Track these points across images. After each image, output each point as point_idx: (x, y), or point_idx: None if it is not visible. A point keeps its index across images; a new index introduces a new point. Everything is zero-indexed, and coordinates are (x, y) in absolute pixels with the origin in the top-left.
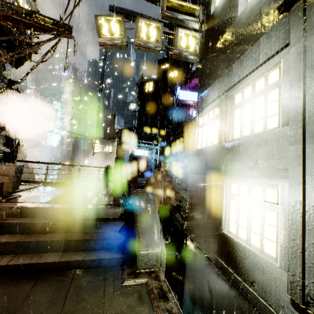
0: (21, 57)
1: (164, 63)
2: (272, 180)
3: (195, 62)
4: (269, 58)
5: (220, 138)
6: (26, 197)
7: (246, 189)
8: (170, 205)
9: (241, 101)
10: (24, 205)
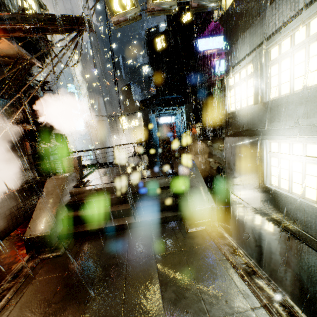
0: (42, 55)
1: None
2: (313, 137)
3: (217, 9)
4: (312, 1)
5: (256, 99)
6: (94, 181)
7: (287, 146)
8: (208, 167)
9: (278, 56)
10: (97, 187)
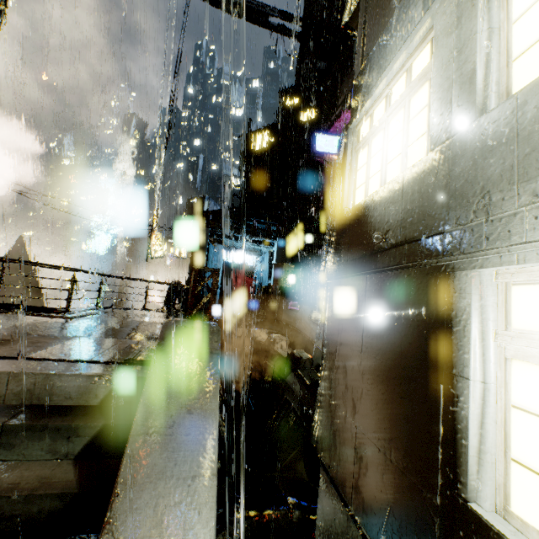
0: None
1: (290, 97)
2: None
3: None
4: None
5: (442, 124)
6: None
7: None
8: (285, 366)
9: None
10: None
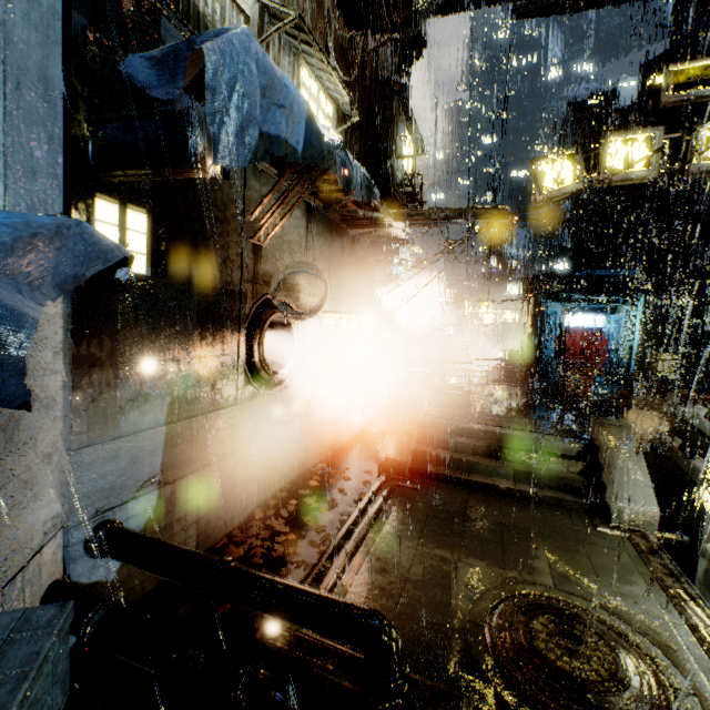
0: None
1: (661, 68)
2: None
3: None
4: None
5: None
6: (448, 413)
7: None
8: (669, 450)
9: None
10: (458, 423)
